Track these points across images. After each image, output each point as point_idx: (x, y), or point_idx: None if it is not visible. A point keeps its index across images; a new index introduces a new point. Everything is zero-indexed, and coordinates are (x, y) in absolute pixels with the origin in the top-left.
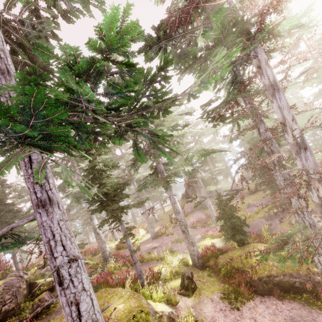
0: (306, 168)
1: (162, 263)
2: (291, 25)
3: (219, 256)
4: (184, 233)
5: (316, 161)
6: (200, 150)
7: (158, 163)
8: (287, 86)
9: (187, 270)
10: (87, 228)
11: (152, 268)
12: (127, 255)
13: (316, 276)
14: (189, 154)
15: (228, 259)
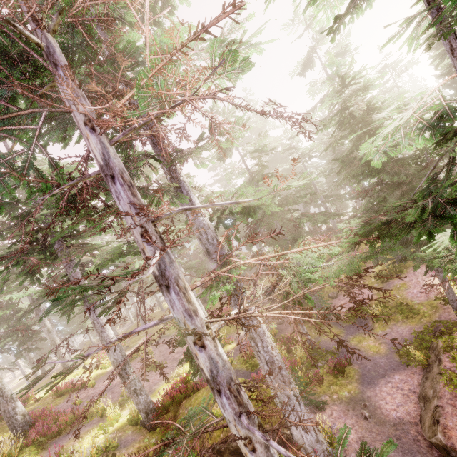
0: (176, 320)
1: (99, 426)
2: (210, 40)
3: (182, 402)
4: (122, 378)
5: (189, 307)
6: (112, 250)
7: (69, 267)
8: (196, 150)
9: (131, 435)
10: (30, 355)
11: (81, 438)
12: (56, 414)
13: (286, 430)
14: (108, 252)
15: (187, 411)
